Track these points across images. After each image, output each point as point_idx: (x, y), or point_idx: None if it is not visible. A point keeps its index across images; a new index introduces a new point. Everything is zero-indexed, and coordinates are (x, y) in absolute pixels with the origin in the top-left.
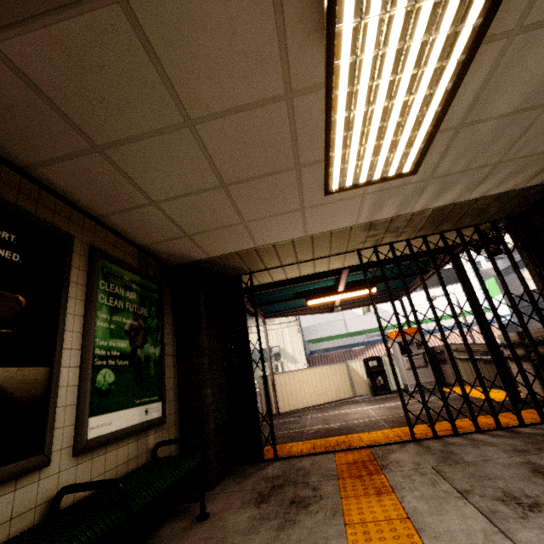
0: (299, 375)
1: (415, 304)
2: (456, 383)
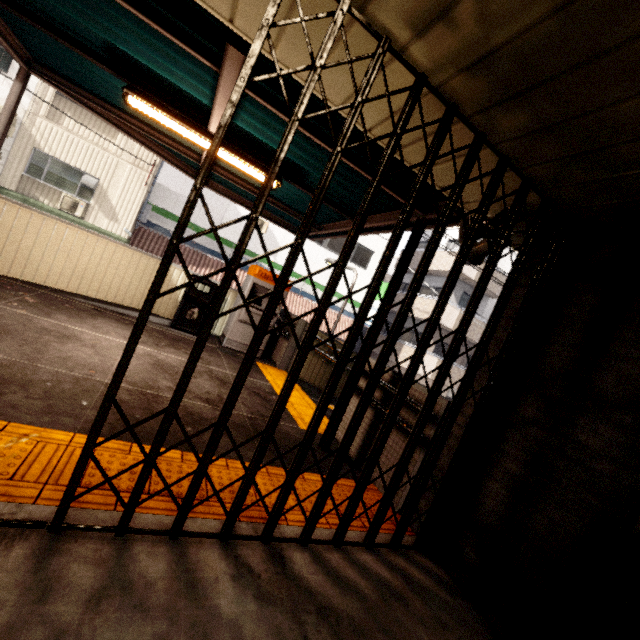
0: (60, 230)
1: (310, 258)
2: (280, 366)
